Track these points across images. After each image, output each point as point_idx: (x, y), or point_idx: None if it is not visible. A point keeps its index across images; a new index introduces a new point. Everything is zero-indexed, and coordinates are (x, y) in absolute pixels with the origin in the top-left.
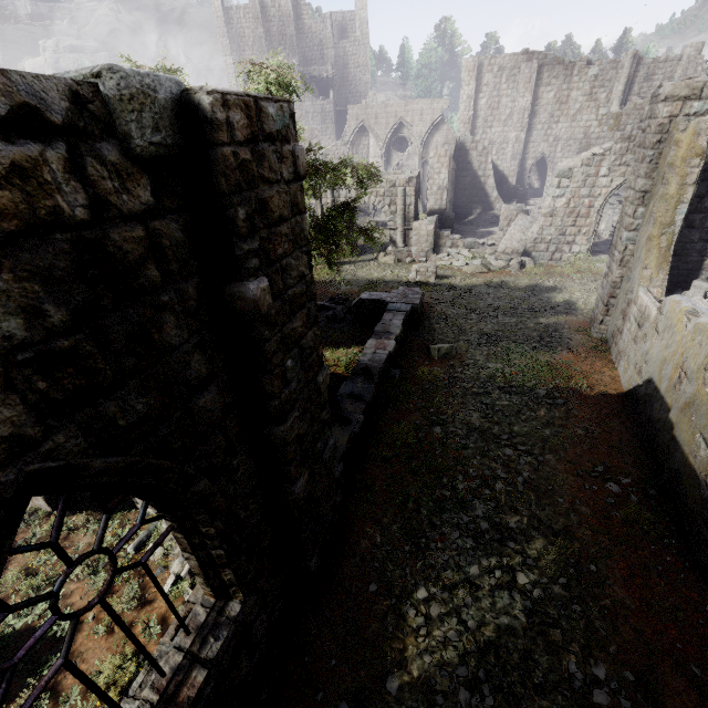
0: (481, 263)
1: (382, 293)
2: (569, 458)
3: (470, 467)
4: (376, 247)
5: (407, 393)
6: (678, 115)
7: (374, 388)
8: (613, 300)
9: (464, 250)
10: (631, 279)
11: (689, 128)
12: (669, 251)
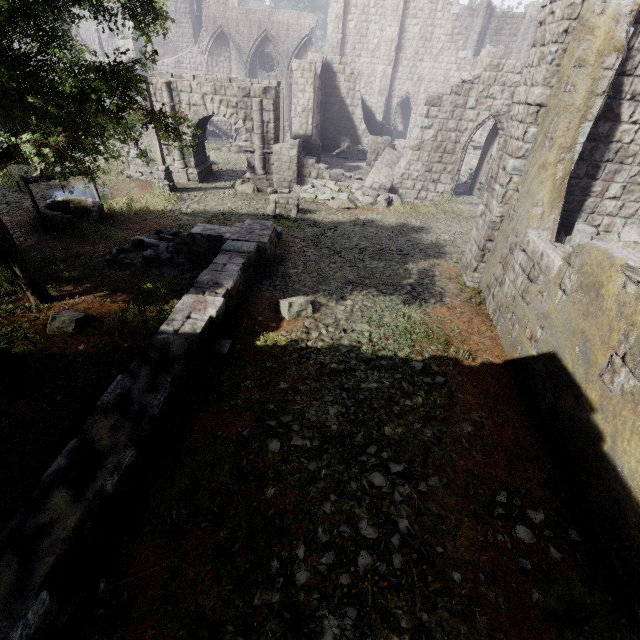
0: (348, 198)
1: (221, 227)
2: (461, 484)
3: (319, 523)
4: (235, 174)
5: (236, 379)
6: None
7: (169, 386)
8: (490, 244)
9: (330, 182)
10: (515, 219)
11: (609, 10)
12: (565, 184)
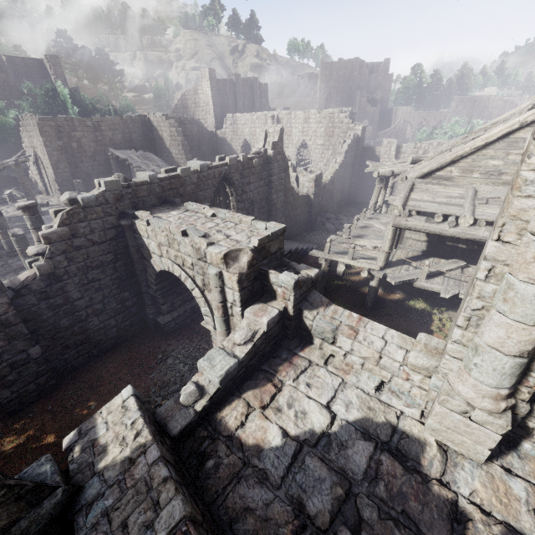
0: None
1: None
2: None
3: None
4: None
5: None
6: None
7: None
8: None
9: None
10: None
11: None
12: None
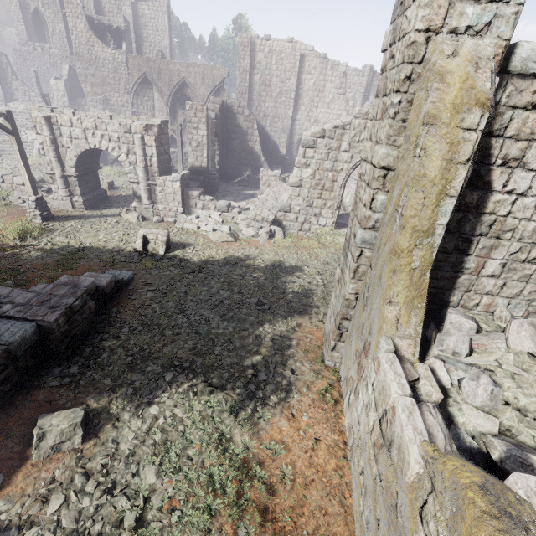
0: (231, 230)
1: (13, 290)
2: None
3: None
4: (132, 199)
5: None
6: (441, 29)
7: None
8: (347, 322)
9: (215, 213)
10: (368, 307)
11: (464, 49)
12: (426, 279)
